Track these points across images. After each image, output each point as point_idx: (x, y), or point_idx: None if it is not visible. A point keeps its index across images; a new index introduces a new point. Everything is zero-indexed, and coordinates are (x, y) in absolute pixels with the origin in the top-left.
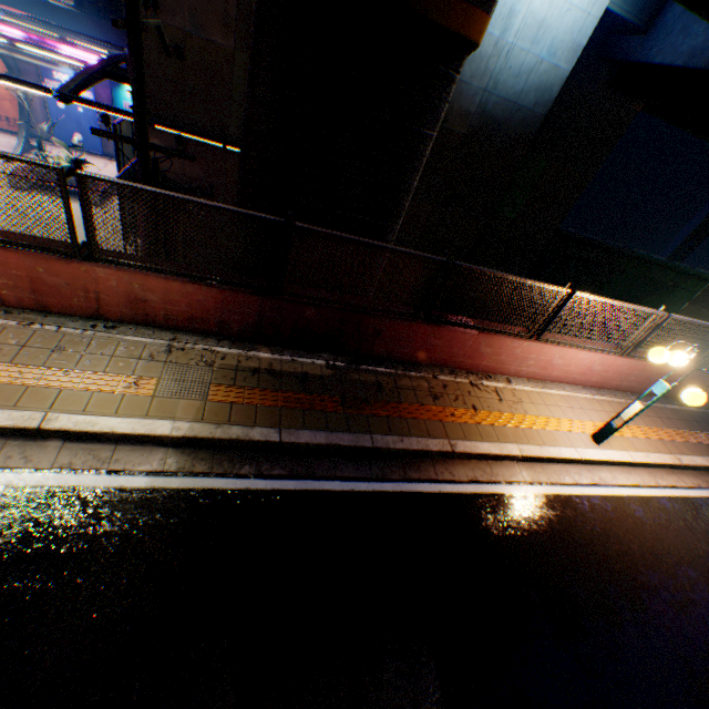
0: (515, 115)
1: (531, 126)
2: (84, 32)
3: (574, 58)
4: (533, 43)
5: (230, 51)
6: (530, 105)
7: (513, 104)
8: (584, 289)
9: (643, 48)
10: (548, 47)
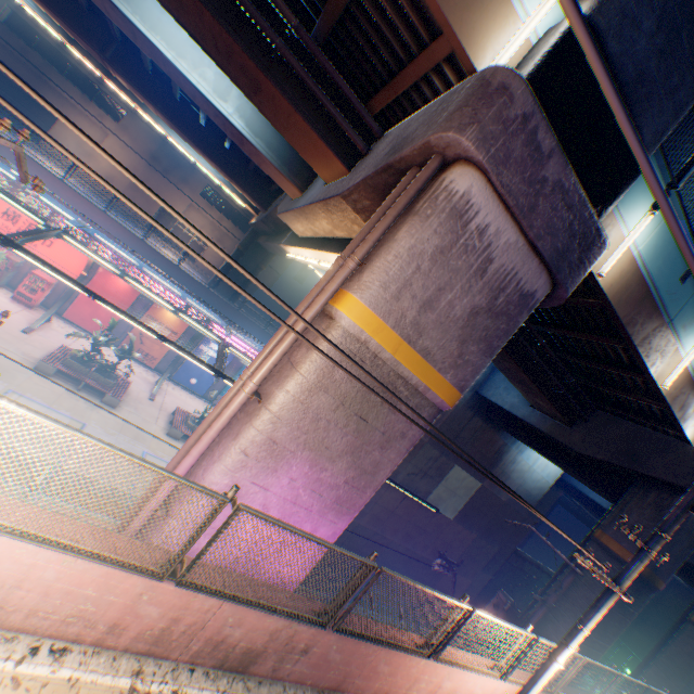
0: (527, 496)
1: (531, 502)
2: (252, 331)
3: (554, 479)
4: (542, 470)
5: (424, 441)
6: (534, 493)
7: (528, 491)
8: (519, 590)
9: (579, 482)
10: (546, 472)
